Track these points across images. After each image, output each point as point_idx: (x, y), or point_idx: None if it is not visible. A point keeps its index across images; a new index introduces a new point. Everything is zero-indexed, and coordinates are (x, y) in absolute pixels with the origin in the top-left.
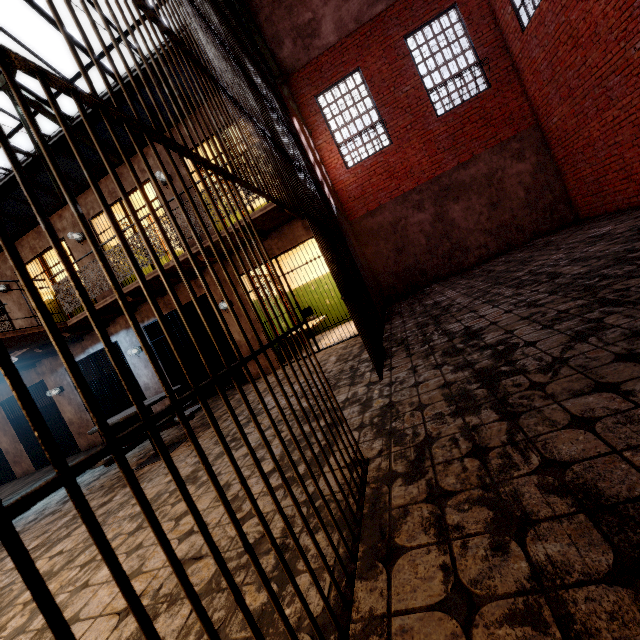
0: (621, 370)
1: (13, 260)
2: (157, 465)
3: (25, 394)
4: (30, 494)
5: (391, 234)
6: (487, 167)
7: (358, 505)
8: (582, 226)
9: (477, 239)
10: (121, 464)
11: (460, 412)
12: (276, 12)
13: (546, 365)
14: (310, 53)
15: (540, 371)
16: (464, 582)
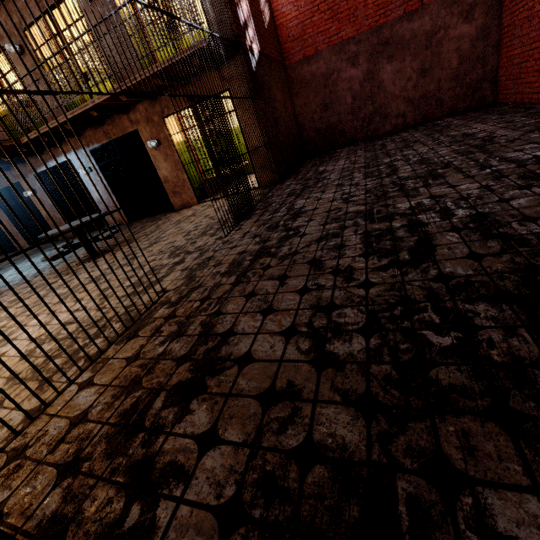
0: (300, 269)
1: None
2: (89, 264)
3: None
4: None
5: (322, 87)
6: (432, 23)
7: (140, 314)
8: (483, 114)
9: (398, 107)
10: None
11: (225, 274)
12: None
13: (287, 254)
14: None
15: (280, 258)
16: (141, 352)
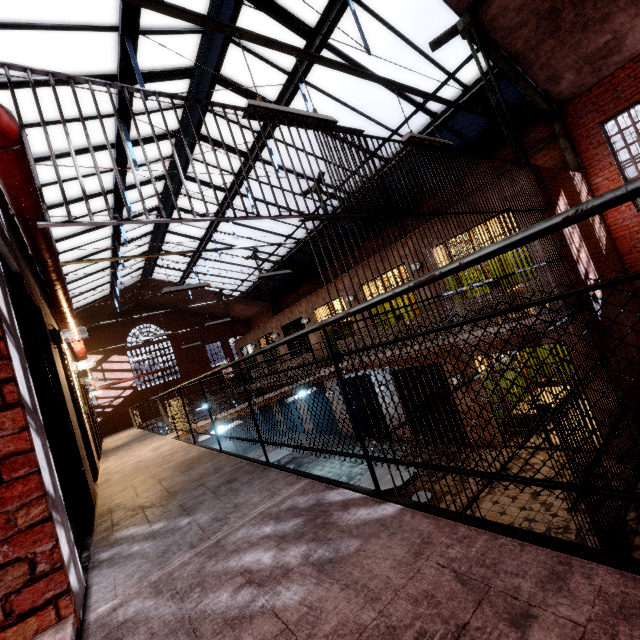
0: None
1: None
2: None
3: None
4: None
5: None
6: None
7: None
8: None
9: None
10: None
11: None
12: (556, 55)
13: None
14: (601, 72)
15: None
16: None
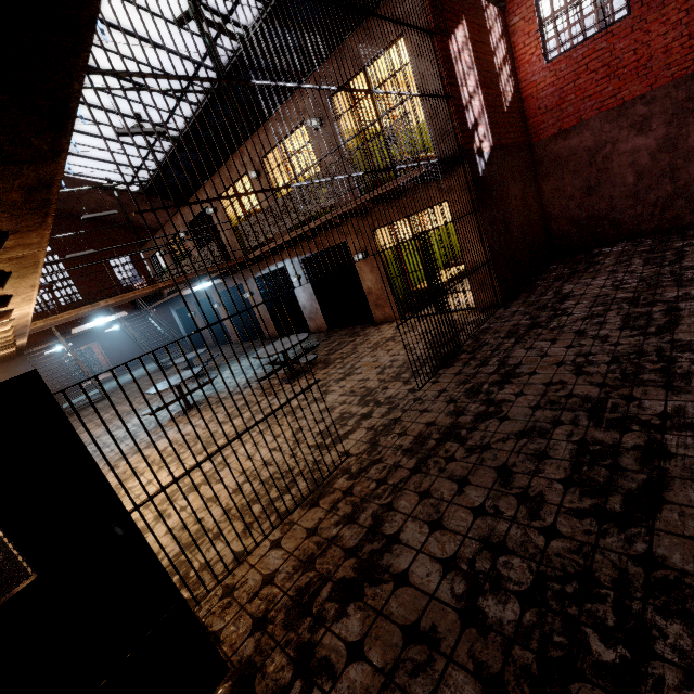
0: (485, 476)
1: (174, 422)
2: (288, 387)
3: (178, 456)
4: (180, 477)
5: (584, 165)
6: None
7: (323, 478)
8: None
9: None
10: (200, 469)
11: (407, 452)
12: None
13: (476, 446)
14: None
15: (468, 448)
16: (319, 527)
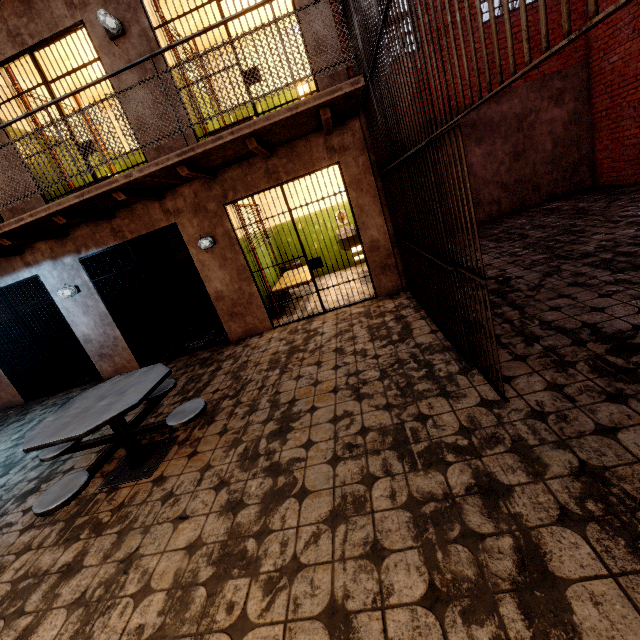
0: None
1: None
2: (144, 490)
3: None
4: None
5: None
6: (521, 106)
7: None
8: (615, 195)
9: (491, 193)
10: None
11: None
12: None
13: None
14: None
15: None
16: None
